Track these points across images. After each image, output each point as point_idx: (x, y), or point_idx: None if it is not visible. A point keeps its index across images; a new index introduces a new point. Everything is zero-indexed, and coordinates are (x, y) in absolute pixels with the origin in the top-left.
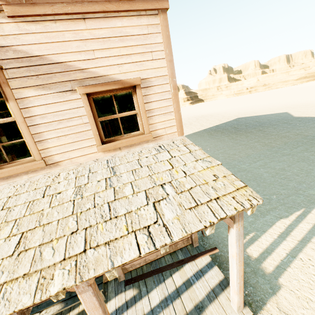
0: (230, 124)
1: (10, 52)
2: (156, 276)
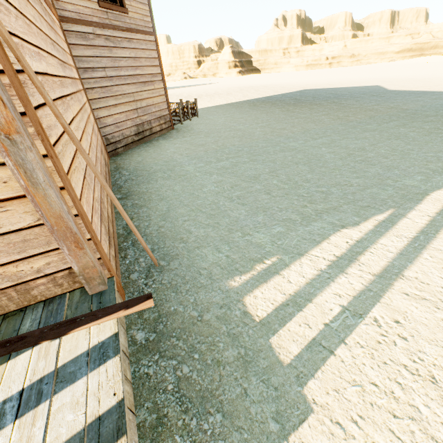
0: (289, 95)
1: None
2: None
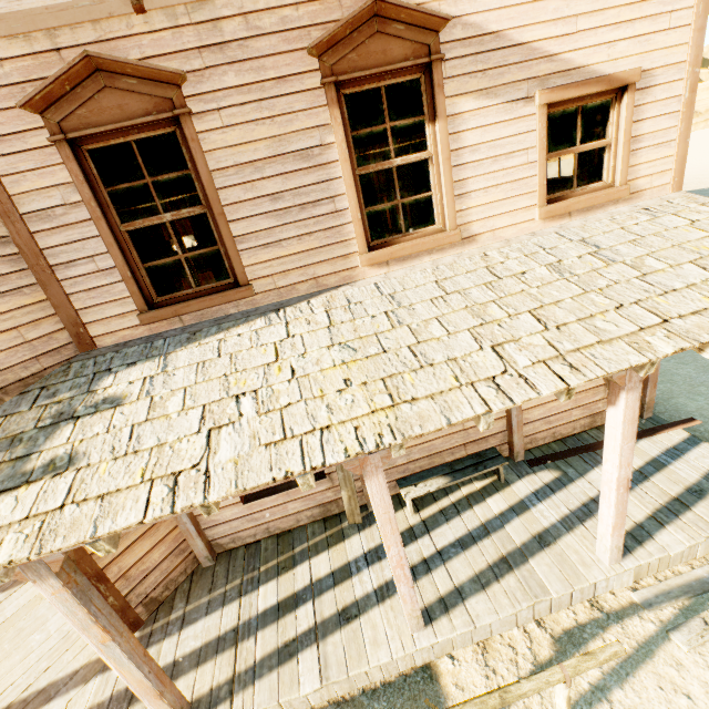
0: None
1: (457, 29)
2: (585, 455)
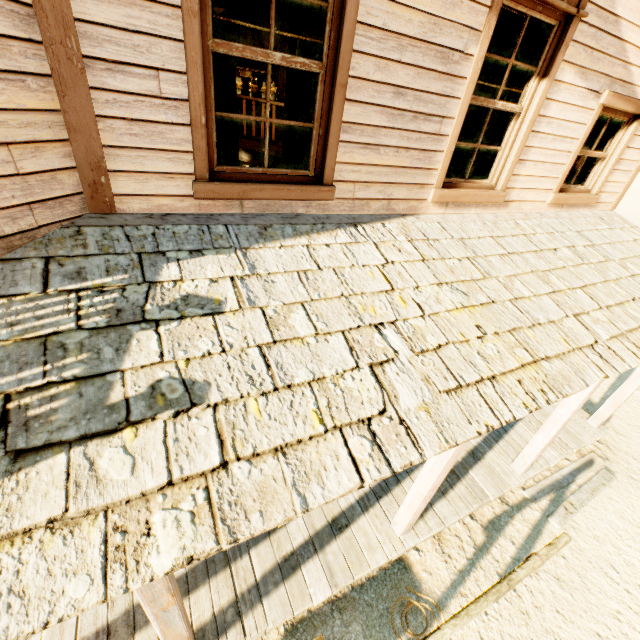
0: None
1: None
2: None
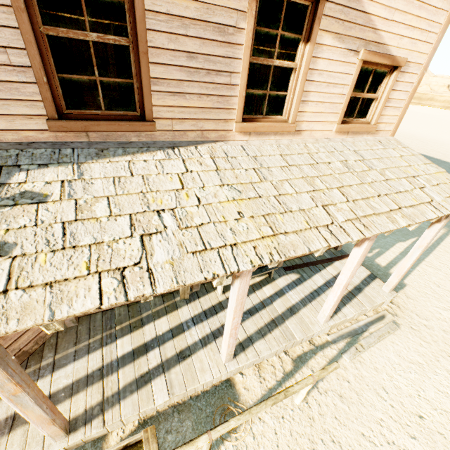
0: None
1: None
2: (311, 267)
